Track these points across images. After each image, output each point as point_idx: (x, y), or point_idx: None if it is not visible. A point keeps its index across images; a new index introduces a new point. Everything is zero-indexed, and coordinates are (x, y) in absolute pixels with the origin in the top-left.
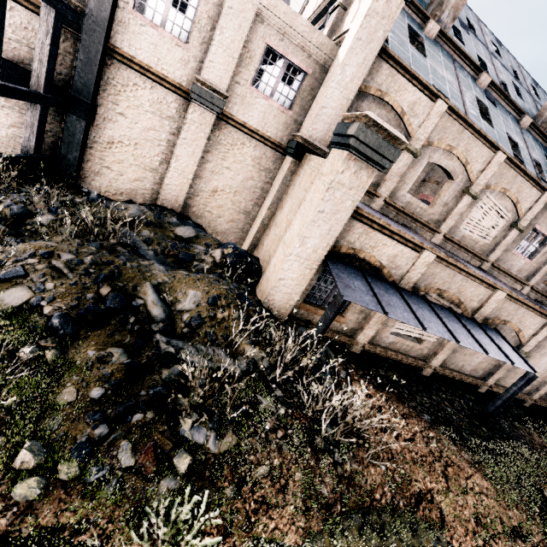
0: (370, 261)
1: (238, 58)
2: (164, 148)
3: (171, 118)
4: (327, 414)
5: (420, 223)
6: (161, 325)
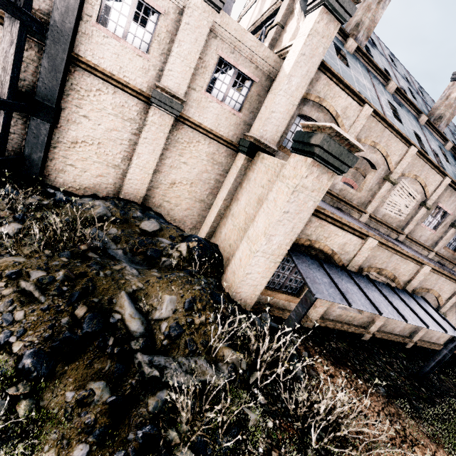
0: (324, 249)
1: (194, 68)
2: (126, 146)
3: (132, 120)
4: (316, 425)
5: (350, 206)
6: (141, 341)
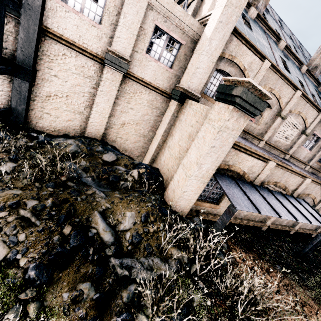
0: (237, 171)
1: (136, 35)
2: (87, 97)
3: (91, 77)
4: (241, 302)
5: (252, 136)
6: (113, 248)
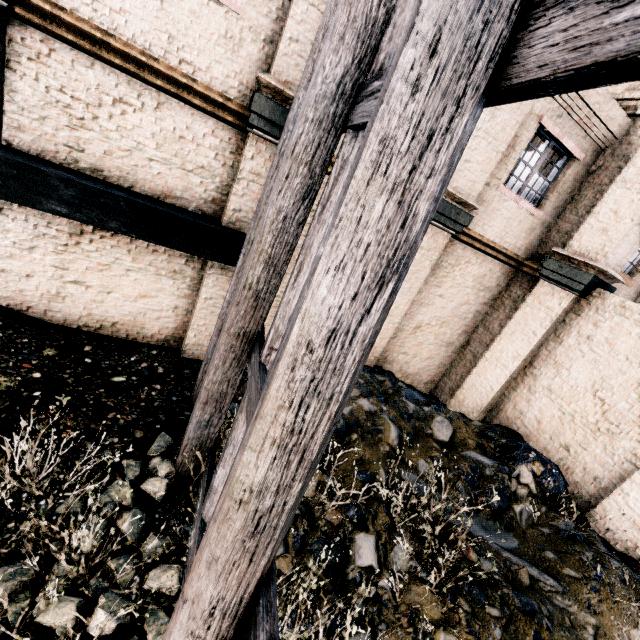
0: None
1: (503, 151)
2: None
3: None
4: None
5: None
6: None
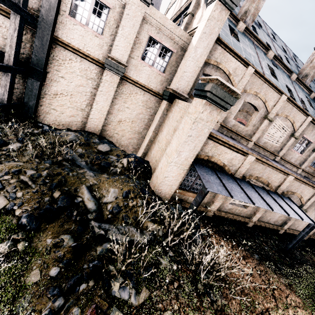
0: (217, 162)
1: (132, 43)
2: (89, 96)
3: (93, 79)
4: (204, 268)
5: (240, 136)
6: (94, 214)
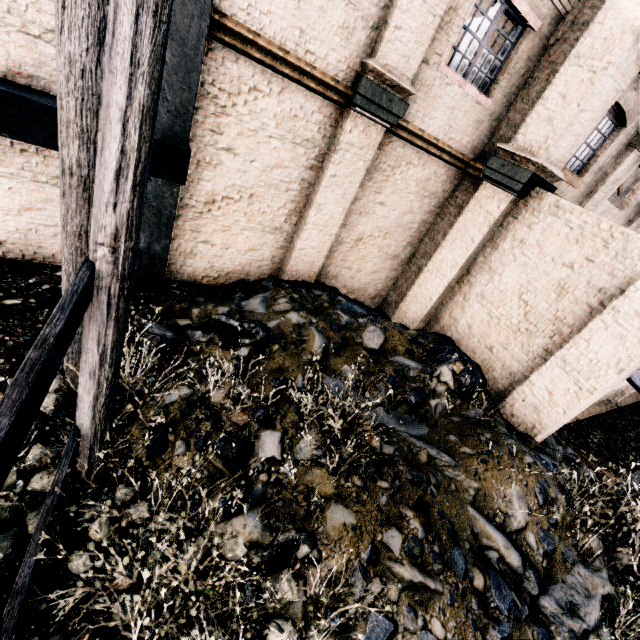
0: None
1: (441, 15)
2: (294, 193)
3: (309, 141)
4: None
5: None
6: (532, 578)
